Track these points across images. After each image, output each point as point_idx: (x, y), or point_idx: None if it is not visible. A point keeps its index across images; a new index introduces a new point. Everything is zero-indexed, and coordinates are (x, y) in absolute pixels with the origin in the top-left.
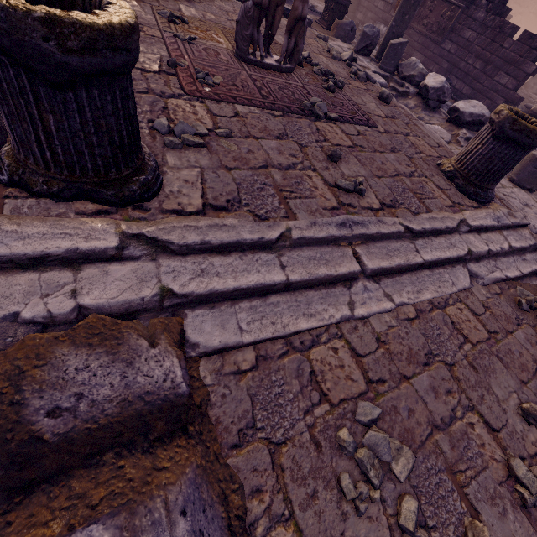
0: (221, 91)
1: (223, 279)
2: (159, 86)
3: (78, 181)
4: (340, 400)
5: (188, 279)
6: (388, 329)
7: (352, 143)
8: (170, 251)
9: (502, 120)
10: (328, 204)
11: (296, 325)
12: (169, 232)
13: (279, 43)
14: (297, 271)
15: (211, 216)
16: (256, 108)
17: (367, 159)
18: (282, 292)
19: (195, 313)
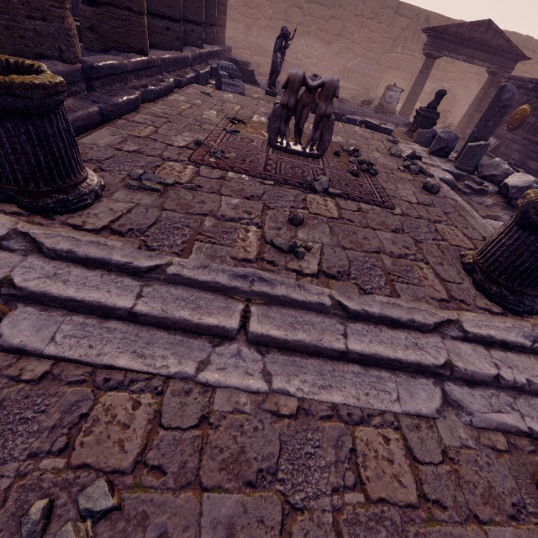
0: (224, 162)
1: (66, 287)
2: (171, 154)
3: (5, 187)
4: (83, 464)
5: (35, 277)
6: (232, 412)
7: (340, 215)
8: (43, 252)
9: (525, 204)
10: (243, 255)
11: (115, 358)
12: (49, 237)
13: (332, 140)
14: (151, 304)
15: (100, 235)
16: (248, 176)
17: (345, 230)
18: (128, 321)
19: (25, 309)
